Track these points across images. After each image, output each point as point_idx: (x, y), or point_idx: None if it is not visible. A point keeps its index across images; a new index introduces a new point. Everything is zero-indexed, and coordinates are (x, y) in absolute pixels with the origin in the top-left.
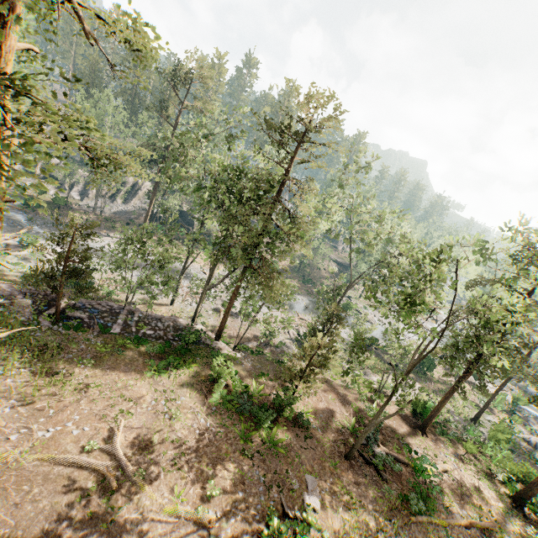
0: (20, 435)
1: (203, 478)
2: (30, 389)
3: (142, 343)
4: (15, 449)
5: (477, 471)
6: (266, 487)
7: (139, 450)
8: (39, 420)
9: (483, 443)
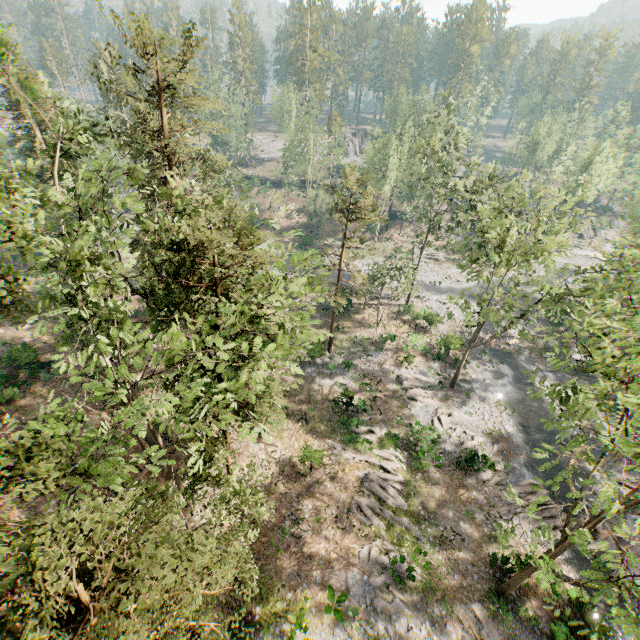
0: None
1: None
2: None
3: None
4: None
5: None
6: None
7: None
8: None
9: None
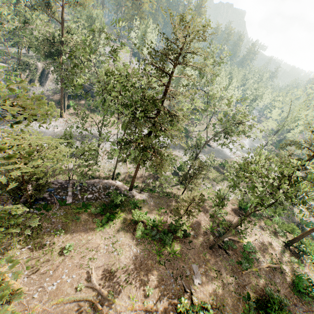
0: (39, 292)
1: (143, 284)
2: (33, 261)
3: (88, 207)
4: (39, 302)
5: (269, 233)
6: (174, 278)
7: (106, 280)
8: (46, 280)
9: (272, 215)
